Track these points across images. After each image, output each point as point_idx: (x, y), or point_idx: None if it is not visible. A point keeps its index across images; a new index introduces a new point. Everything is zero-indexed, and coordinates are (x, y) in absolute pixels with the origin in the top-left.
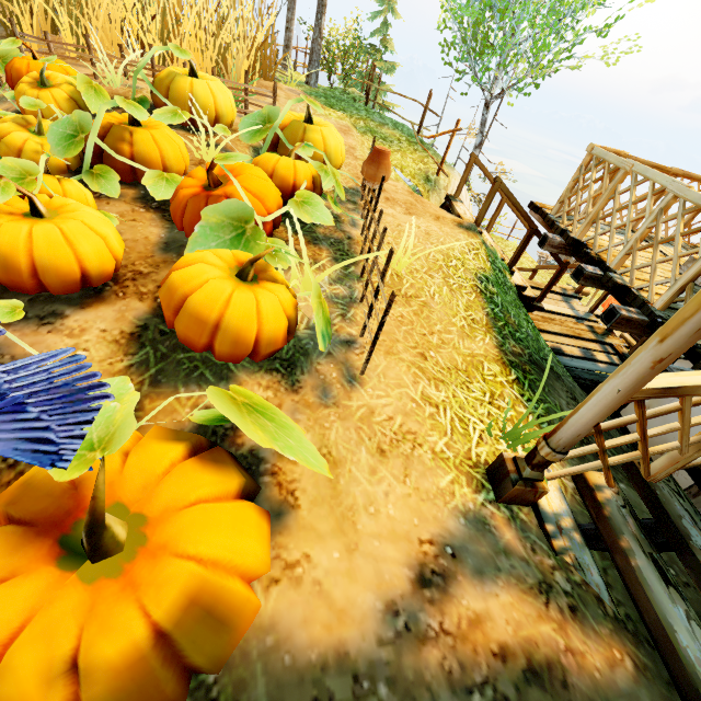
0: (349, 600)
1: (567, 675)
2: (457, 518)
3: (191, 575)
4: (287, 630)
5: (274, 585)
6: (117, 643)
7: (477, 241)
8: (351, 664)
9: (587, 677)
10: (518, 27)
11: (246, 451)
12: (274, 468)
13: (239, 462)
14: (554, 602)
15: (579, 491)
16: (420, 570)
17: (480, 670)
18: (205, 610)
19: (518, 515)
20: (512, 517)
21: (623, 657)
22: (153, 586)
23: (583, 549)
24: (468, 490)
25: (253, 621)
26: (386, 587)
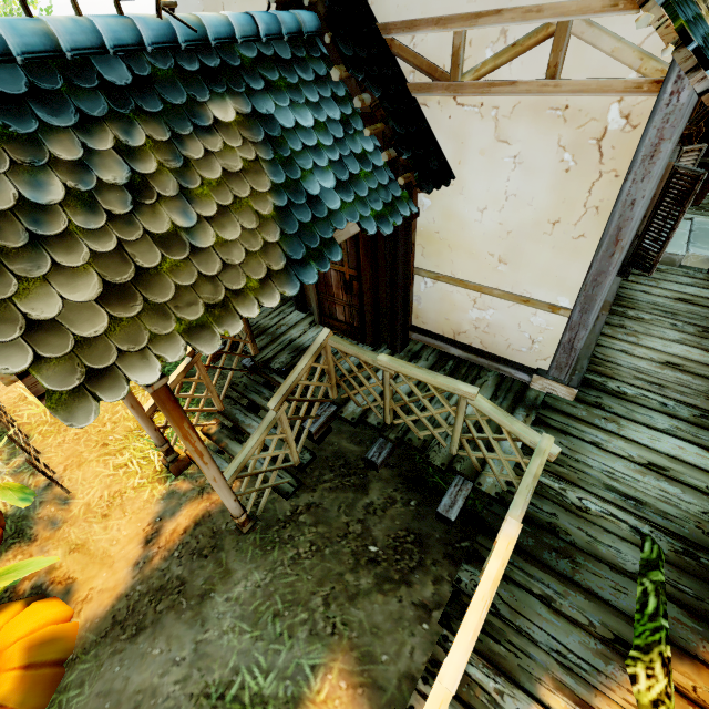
0: (117, 580)
1: (211, 512)
2: (159, 503)
3: (20, 644)
4: (94, 615)
5: (81, 611)
6: (7, 683)
7: None
8: (124, 595)
9: (220, 505)
10: None
11: (30, 591)
12: (51, 580)
13: (22, 599)
14: (205, 493)
15: (207, 437)
16: (146, 540)
17: (177, 544)
18: (39, 644)
19: (188, 473)
20: (185, 477)
21: (236, 483)
22: (7, 662)
23: (218, 459)
24: (161, 486)
25: (79, 628)
26: (132, 561)
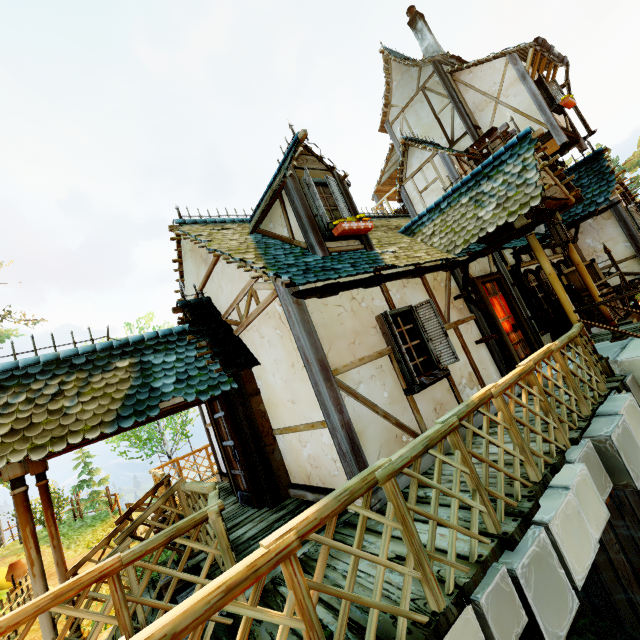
0: None
1: None
2: None
3: None
4: None
5: None
6: None
7: (133, 545)
8: None
9: None
10: (159, 421)
11: None
12: None
13: None
14: None
15: None
16: None
17: None
18: None
19: None
20: None
21: None
22: None
23: None
24: None
25: None
26: None
